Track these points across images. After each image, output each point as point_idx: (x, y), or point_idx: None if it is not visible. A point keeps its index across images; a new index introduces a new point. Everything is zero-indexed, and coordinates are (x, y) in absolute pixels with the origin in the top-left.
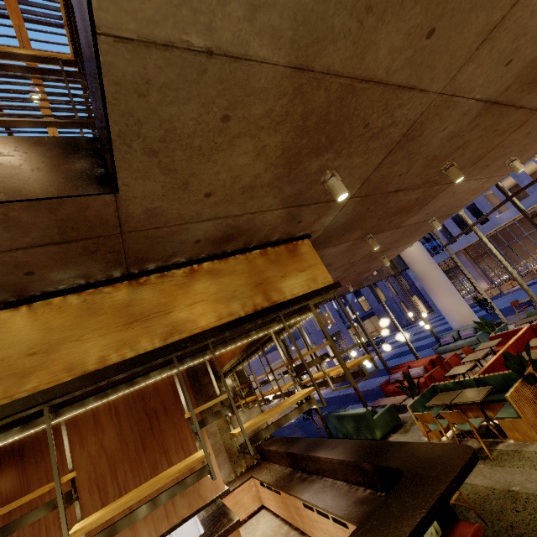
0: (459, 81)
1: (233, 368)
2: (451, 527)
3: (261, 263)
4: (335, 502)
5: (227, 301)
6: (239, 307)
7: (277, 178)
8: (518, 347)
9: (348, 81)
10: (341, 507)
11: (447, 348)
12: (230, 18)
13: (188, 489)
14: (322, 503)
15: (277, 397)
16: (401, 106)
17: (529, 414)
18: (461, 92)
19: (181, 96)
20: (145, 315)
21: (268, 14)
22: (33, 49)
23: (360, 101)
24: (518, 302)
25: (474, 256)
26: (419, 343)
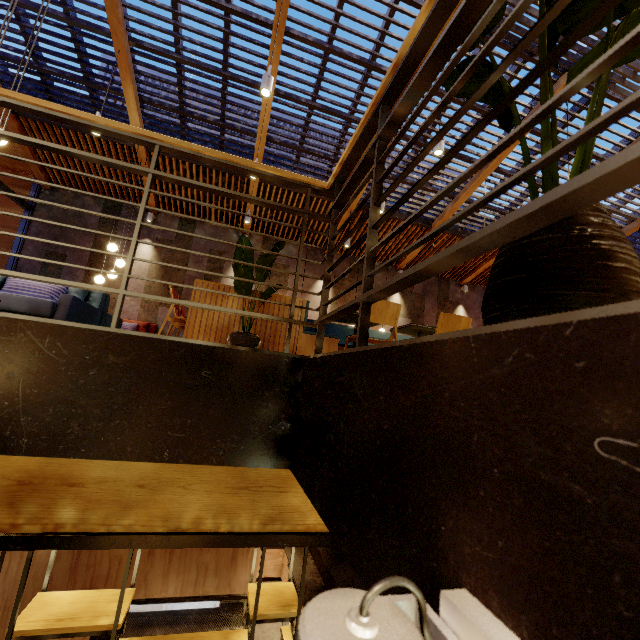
0: None
1: None
2: None
3: None
4: None
5: None
6: None
7: None
8: None
9: None
10: None
11: None
12: None
13: (223, 572)
14: None
15: None
16: None
17: None
18: None
19: None
20: (258, 484)
21: None
22: None
23: None
24: None
25: None
26: None
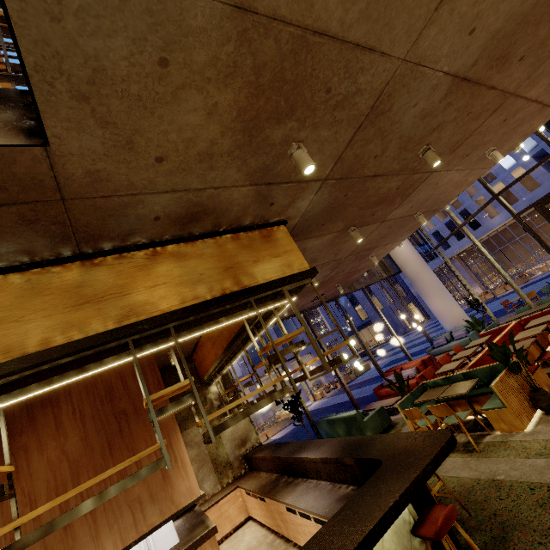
0: (422, 48)
1: (218, 373)
2: (427, 512)
3: (232, 248)
4: (317, 501)
5: (193, 284)
6: (206, 291)
7: (237, 146)
8: (507, 342)
9: (299, 32)
10: (323, 505)
11: (440, 350)
12: None
13: (160, 495)
14: (304, 504)
15: (260, 398)
16: (364, 71)
17: (514, 404)
18: (427, 62)
19: (105, 27)
20: (98, 296)
21: None
22: None
23: (316, 58)
24: (509, 302)
25: (468, 261)
26: (415, 349)
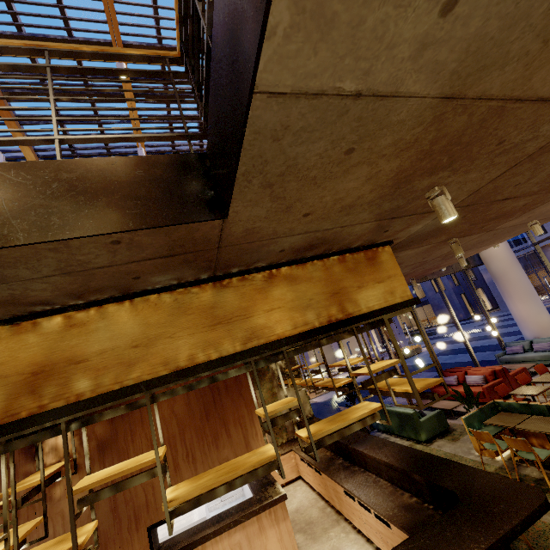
0: None
1: None
2: None
3: (338, 271)
4: (378, 500)
5: (303, 310)
6: (314, 317)
7: (380, 197)
8: None
9: (500, 103)
10: (385, 507)
11: (513, 358)
12: (393, 59)
13: None
14: (365, 497)
15: (328, 389)
16: None
17: None
18: None
19: (313, 137)
20: (227, 317)
21: (437, 50)
22: (116, 12)
23: (505, 120)
24: None
25: None
26: (476, 343)
